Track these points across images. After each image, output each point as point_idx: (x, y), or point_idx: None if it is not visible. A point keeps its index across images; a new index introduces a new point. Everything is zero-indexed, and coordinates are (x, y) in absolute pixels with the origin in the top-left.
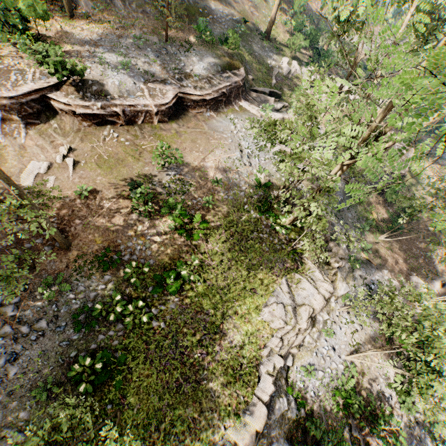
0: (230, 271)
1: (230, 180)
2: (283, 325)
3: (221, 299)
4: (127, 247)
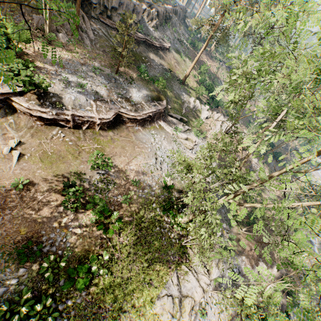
0: (134, 263)
1: (145, 182)
2: (170, 319)
3: (123, 291)
4: (49, 237)
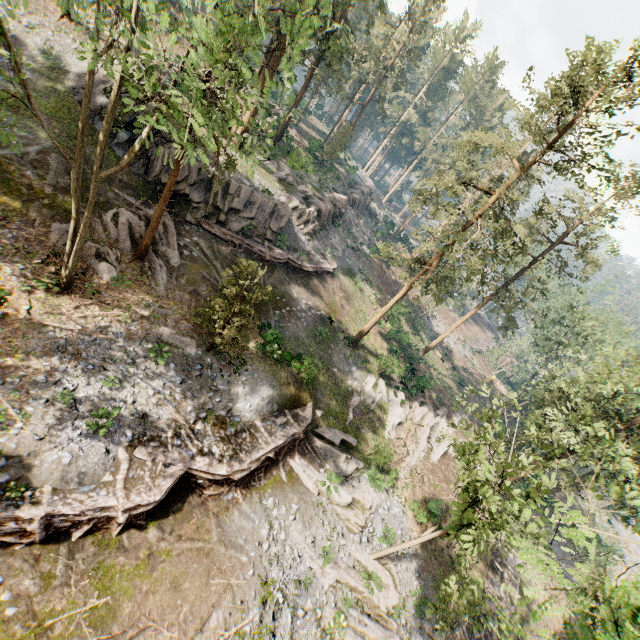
0: None
1: None
2: None
3: None
4: None
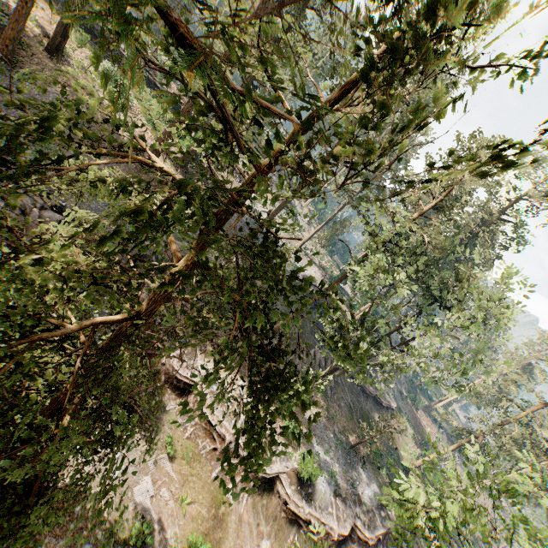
0: None
1: None
2: None
3: None
4: None
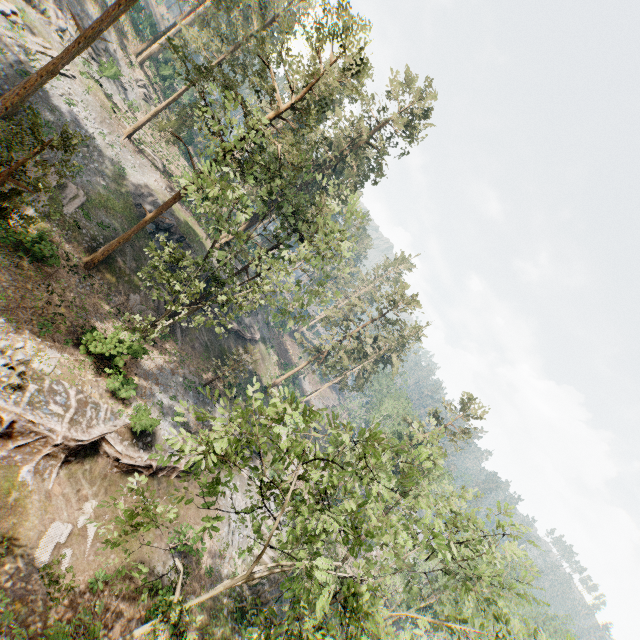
0: None
1: (218, 568)
2: None
3: None
4: None
